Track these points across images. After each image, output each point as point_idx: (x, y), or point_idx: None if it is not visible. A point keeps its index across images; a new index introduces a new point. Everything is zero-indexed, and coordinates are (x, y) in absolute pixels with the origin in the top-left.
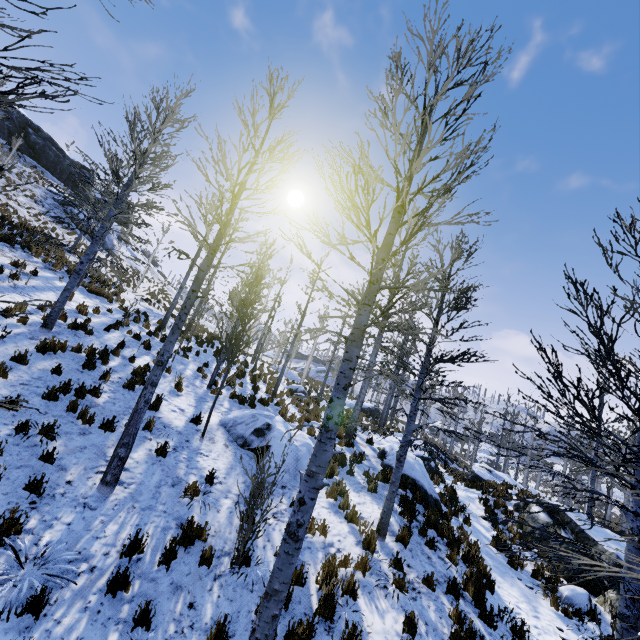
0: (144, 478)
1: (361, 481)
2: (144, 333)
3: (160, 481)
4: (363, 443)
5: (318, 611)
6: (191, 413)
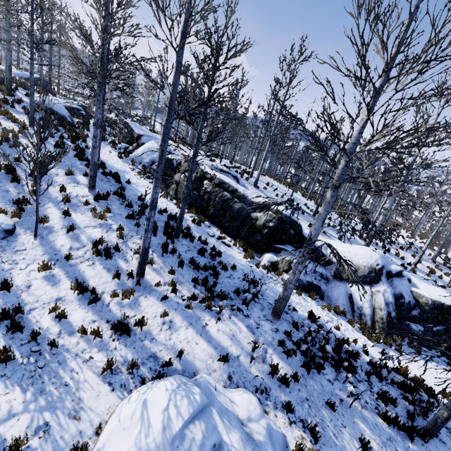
0: None
1: (21, 111)
2: None
3: None
4: (23, 96)
5: (2, 140)
6: None
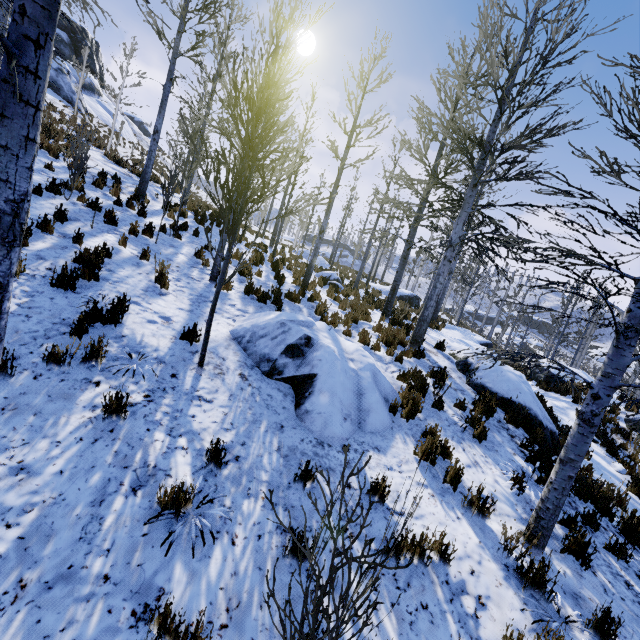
0: (66, 484)
1: (456, 419)
2: (110, 202)
3: (105, 484)
4: (431, 349)
5: None
6: (182, 323)
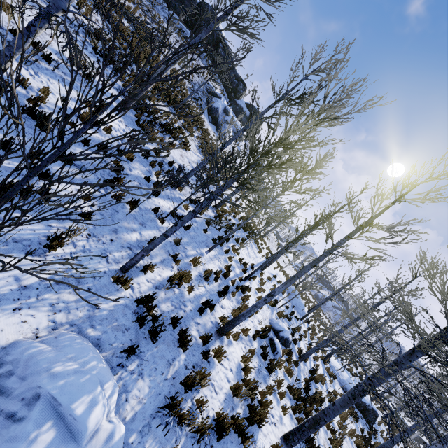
0: None
1: None
2: (144, 176)
3: None
4: None
5: None
6: None
